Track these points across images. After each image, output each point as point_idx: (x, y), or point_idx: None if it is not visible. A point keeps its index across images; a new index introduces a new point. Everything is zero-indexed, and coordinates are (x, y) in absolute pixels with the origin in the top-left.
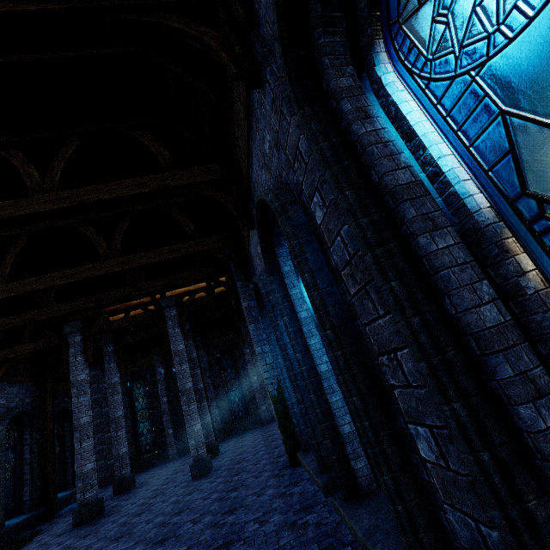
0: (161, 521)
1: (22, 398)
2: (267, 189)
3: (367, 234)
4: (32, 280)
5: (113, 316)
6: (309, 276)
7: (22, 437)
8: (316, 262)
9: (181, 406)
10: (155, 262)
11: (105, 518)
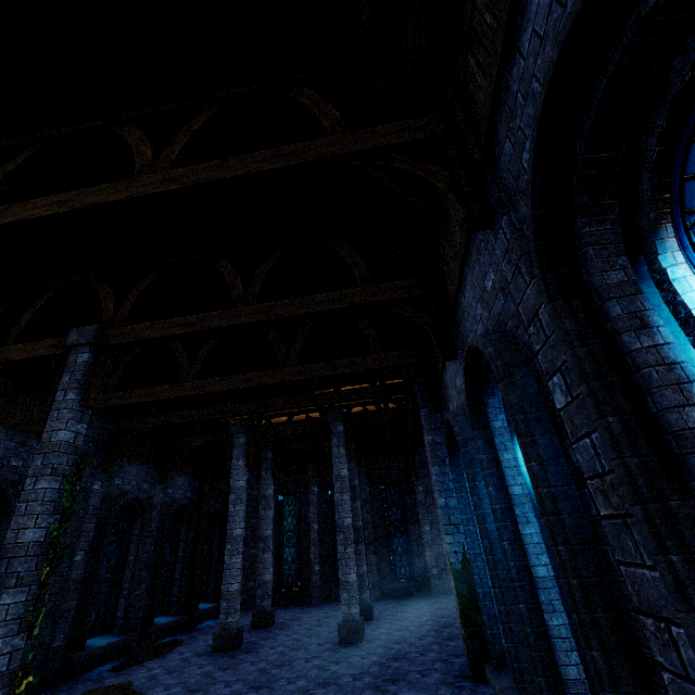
0: (303, 686)
1: (185, 490)
2: (485, 336)
3: (636, 480)
4: (217, 380)
5: (275, 418)
6: (538, 465)
7: (179, 532)
8: (548, 448)
9: (332, 540)
10: (332, 375)
11: (243, 654)
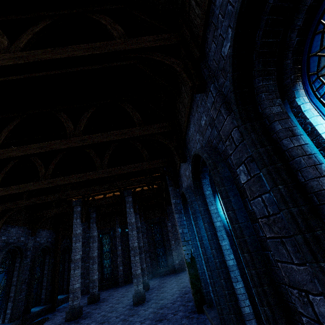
0: None
1: (47, 238)
2: (202, 149)
3: (297, 220)
4: (61, 178)
5: (97, 196)
6: (232, 212)
7: (45, 260)
8: (237, 203)
9: (128, 253)
10: (125, 173)
11: (83, 320)
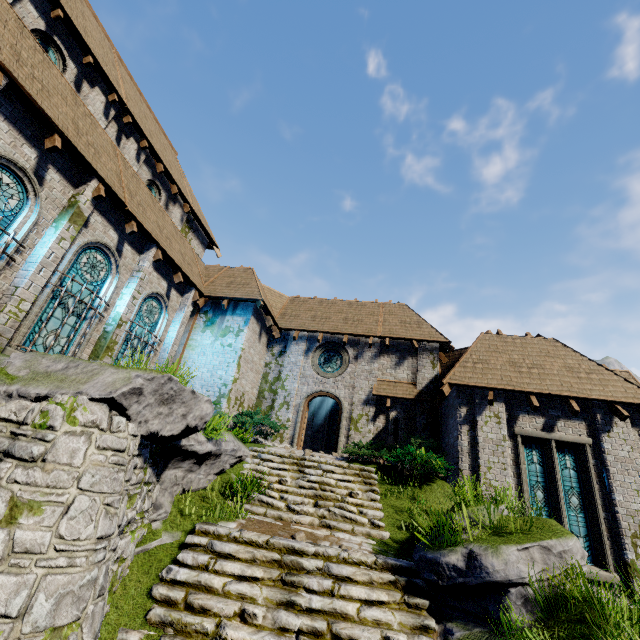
0: None
1: None
2: None
3: None
4: None
5: None
6: None
7: None
8: None
9: None
10: None
11: None
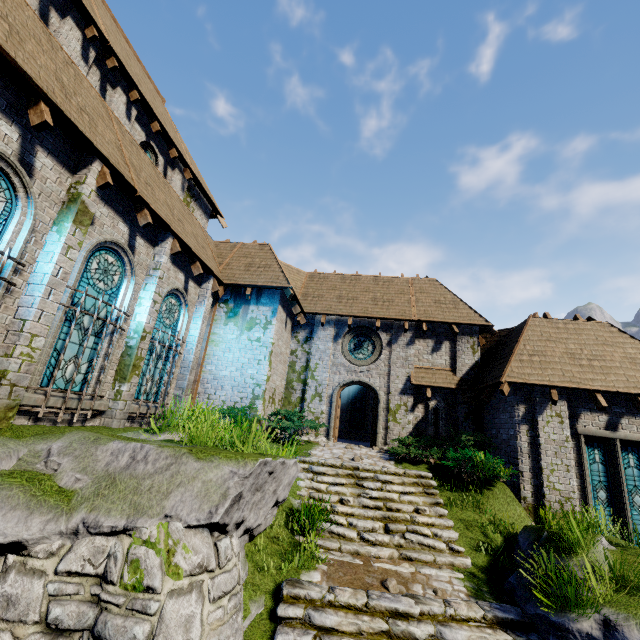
0: None
1: None
2: None
3: None
4: None
5: None
6: None
7: None
8: None
9: None
10: None
11: None
